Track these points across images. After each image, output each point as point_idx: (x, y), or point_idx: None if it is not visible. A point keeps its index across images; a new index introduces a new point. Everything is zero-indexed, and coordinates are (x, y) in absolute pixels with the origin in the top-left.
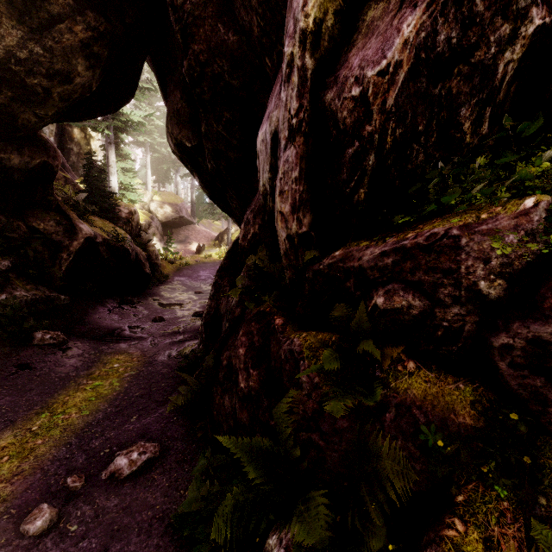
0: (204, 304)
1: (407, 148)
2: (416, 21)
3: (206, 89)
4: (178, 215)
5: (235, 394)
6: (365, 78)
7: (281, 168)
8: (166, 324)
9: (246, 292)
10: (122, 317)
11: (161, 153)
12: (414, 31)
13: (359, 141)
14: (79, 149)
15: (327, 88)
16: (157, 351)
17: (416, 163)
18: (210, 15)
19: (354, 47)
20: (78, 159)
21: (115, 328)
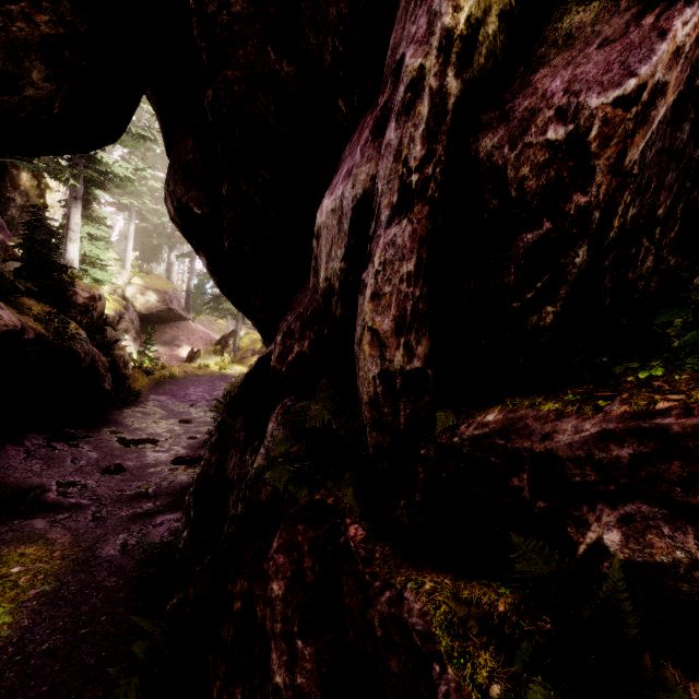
0: (193, 441)
1: (632, 244)
2: (698, 17)
3: (238, 133)
4: (167, 306)
5: (260, 694)
6: (582, 109)
7: (379, 254)
8: (127, 478)
9: (285, 459)
10: (48, 465)
11: (152, 223)
12: (693, 35)
13: (553, 221)
14: (26, 201)
15: (483, 129)
16: (103, 535)
17: (639, 270)
18: (257, 34)
19: (542, 66)
20: (20, 215)
21: (31, 486)
